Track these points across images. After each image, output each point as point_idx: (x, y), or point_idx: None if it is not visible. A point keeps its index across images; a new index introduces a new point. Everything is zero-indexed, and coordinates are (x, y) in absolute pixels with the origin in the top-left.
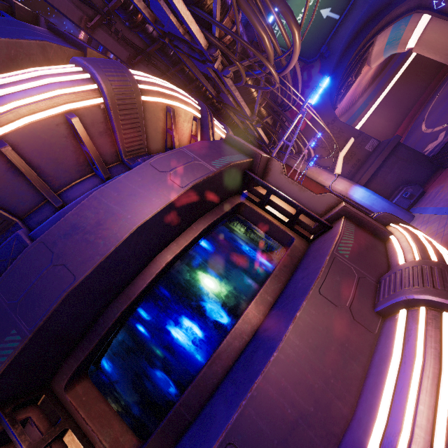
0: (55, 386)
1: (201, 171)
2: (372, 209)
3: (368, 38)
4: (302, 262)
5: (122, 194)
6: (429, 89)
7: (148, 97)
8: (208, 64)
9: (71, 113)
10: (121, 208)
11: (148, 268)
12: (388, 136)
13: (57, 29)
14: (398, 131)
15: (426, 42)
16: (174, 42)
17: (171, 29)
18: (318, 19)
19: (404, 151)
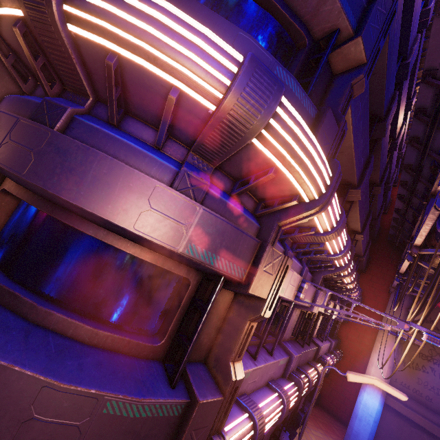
0: (5, 182)
1: (170, 237)
2: (353, 418)
3: None
4: (119, 357)
5: (106, 176)
6: None
7: (261, 146)
8: None
9: (177, 91)
10: (89, 182)
11: (77, 218)
12: None
13: None
14: None
15: None
16: None
17: None
18: None
19: None
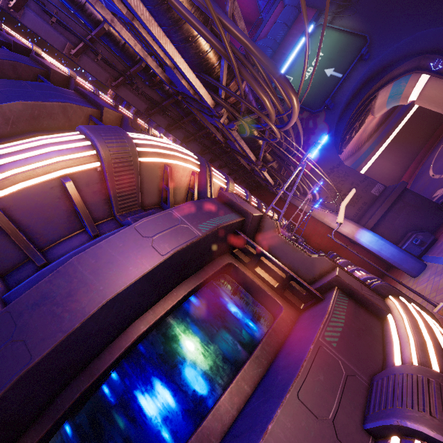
0: None
1: (185, 235)
2: (381, 255)
3: (370, 93)
4: (287, 341)
5: (99, 262)
6: (434, 136)
7: (146, 158)
8: (215, 118)
9: (66, 177)
10: (95, 278)
11: (119, 340)
12: (395, 178)
13: (82, 90)
14: (406, 175)
15: (427, 97)
16: (186, 99)
17: (183, 90)
18: (322, 77)
19: (412, 197)
